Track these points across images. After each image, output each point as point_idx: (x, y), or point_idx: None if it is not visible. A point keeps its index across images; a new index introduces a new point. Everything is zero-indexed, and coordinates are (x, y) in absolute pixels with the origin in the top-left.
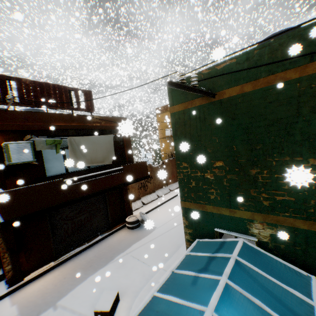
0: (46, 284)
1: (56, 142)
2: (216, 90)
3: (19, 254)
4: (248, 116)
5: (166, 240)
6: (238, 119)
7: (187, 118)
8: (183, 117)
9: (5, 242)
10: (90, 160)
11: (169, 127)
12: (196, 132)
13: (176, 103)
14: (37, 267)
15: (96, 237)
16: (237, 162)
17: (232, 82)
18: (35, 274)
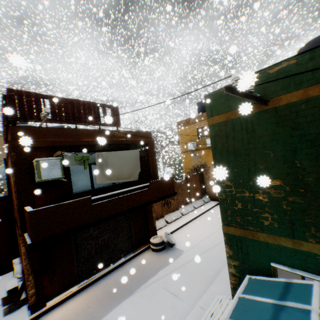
0: (68, 313)
1: (84, 158)
2: (268, 96)
3: (43, 276)
4: (316, 125)
5: (197, 267)
6: (300, 129)
7: (230, 129)
8: (225, 129)
9: (30, 263)
10: (116, 176)
11: (191, 141)
12: (242, 145)
13: (215, 114)
14: (59, 291)
15: (119, 259)
16: (301, 181)
17: (291, 86)
18: (57, 299)
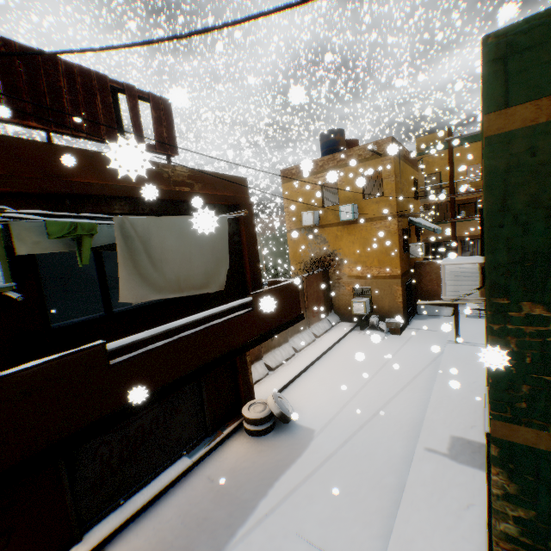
0: None
1: (78, 232)
2: None
3: None
4: None
5: (351, 471)
6: None
7: None
8: None
9: None
10: (174, 283)
11: (309, 209)
12: None
13: (520, 99)
14: None
15: (178, 463)
16: None
17: None
18: None
